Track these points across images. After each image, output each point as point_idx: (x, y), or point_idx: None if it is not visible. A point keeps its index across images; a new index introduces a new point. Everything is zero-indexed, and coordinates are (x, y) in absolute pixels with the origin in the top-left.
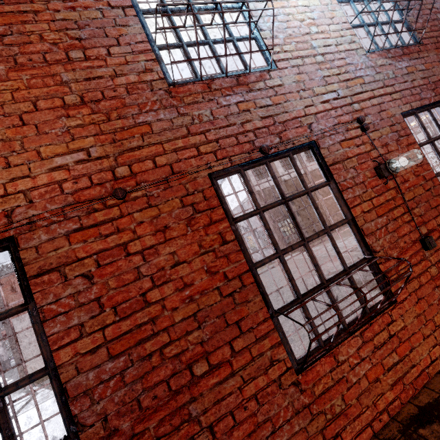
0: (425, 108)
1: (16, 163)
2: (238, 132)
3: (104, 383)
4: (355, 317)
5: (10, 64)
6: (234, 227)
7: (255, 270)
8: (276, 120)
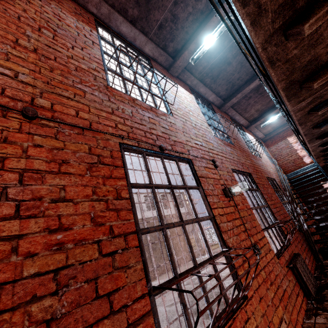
0: (240, 172)
1: None
2: (146, 130)
3: None
4: (218, 314)
5: None
6: (130, 189)
7: (141, 235)
8: (170, 137)
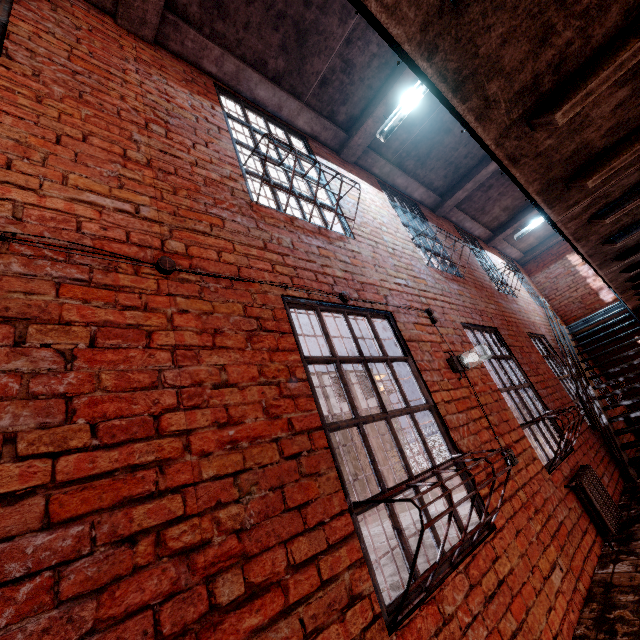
0: (477, 327)
1: (23, 171)
2: (317, 270)
3: (3, 589)
4: None
5: (73, 94)
6: (306, 367)
7: (328, 432)
8: (354, 278)
